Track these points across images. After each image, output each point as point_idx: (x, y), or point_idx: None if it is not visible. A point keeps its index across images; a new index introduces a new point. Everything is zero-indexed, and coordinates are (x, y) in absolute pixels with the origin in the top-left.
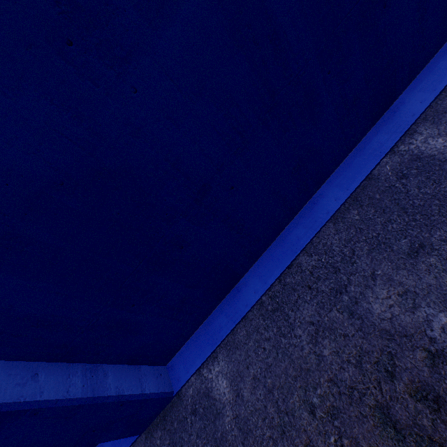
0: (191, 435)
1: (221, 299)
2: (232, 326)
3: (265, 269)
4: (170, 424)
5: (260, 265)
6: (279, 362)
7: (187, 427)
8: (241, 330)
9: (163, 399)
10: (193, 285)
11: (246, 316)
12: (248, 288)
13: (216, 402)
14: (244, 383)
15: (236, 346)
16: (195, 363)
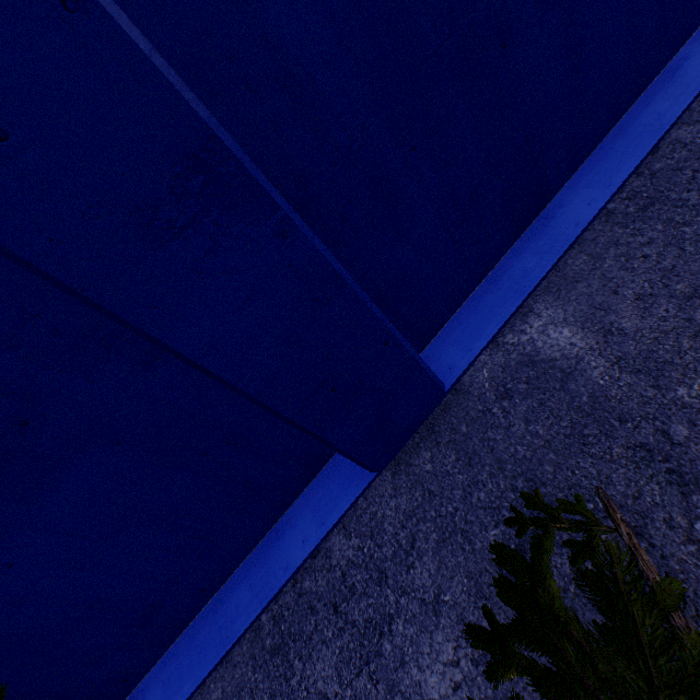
0: (511, 427)
1: (515, 238)
2: (553, 259)
3: (600, 172)
4: (448, 433)
5: (586, 174)
6: (691, 257)
7: (495, 420)
8: (575, 259)
9: (433, 387)
10: (493, 164)
11: (578, 240)
12: (570, 206)
13: (555, 363)
14: (615, 313)
15: (573, 281)
16: (483, 333)
